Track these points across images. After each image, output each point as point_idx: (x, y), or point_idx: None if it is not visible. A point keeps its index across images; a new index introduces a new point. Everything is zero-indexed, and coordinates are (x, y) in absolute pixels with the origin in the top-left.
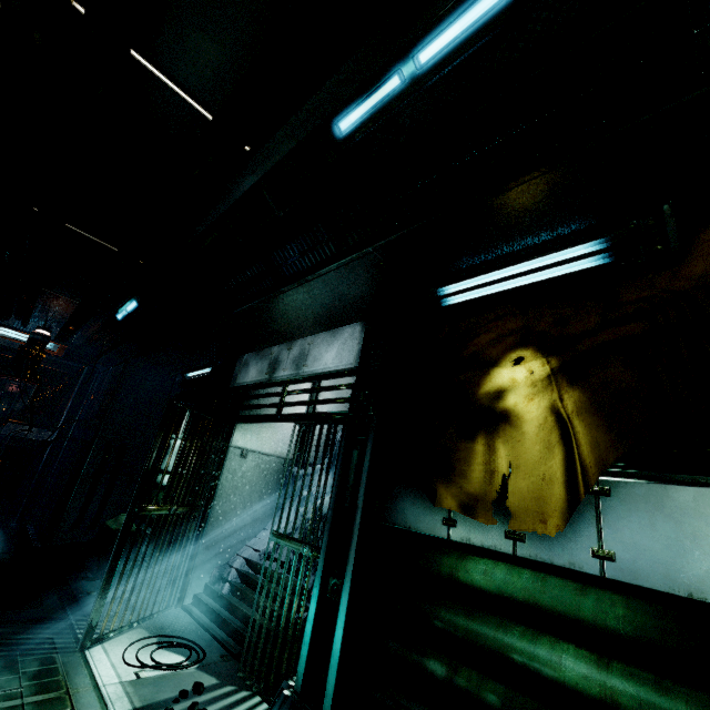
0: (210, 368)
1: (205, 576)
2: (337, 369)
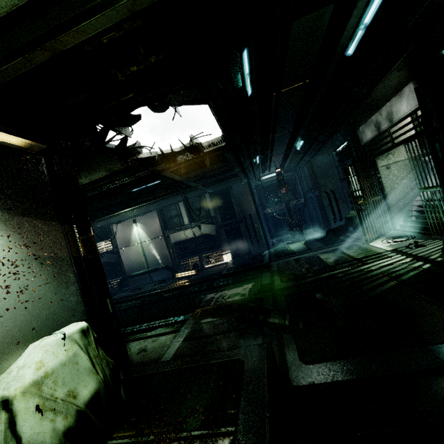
0: (346, 142)
1: (400, 218)
2: (411, 111)
